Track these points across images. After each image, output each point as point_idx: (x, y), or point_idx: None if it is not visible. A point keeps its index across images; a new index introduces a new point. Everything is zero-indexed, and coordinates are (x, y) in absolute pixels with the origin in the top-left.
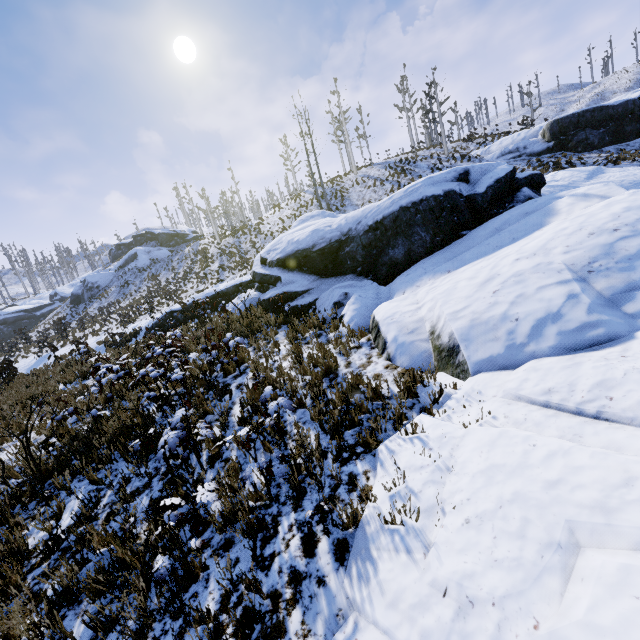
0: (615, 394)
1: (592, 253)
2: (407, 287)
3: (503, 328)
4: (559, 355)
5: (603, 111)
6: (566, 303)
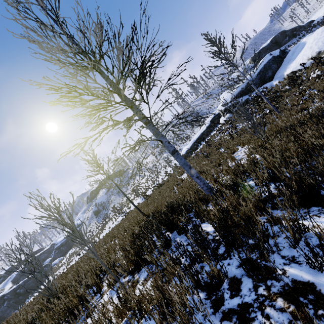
0: None
1: None
2: (285, 70)
3: None
4: None
5: (264, 48)
6: None
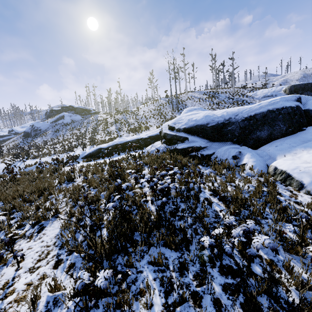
0: None
1: None
2: (285, 153)
3: None
4: None
5: None
6: None
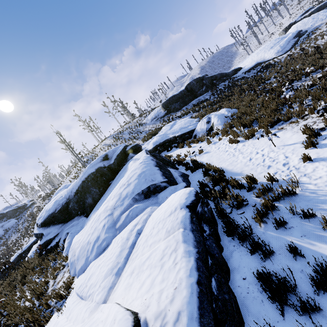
0: (88, 283)
1: (117, 198)
2: (87, 221)
3: (87, 249)
4: (96, 259)
5: (175, 96)
6: (102, 230)
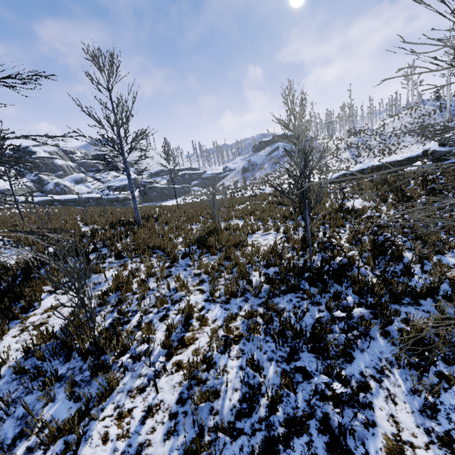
0: None
1: None
2: None
3: None
4: None
5: None
6: None
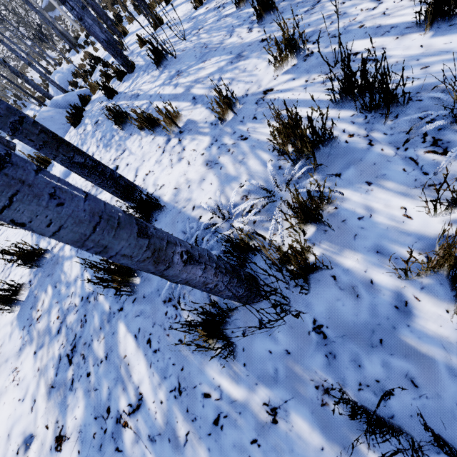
0: None
1: None
2: None
3: None
4: None
5: None
6: None
